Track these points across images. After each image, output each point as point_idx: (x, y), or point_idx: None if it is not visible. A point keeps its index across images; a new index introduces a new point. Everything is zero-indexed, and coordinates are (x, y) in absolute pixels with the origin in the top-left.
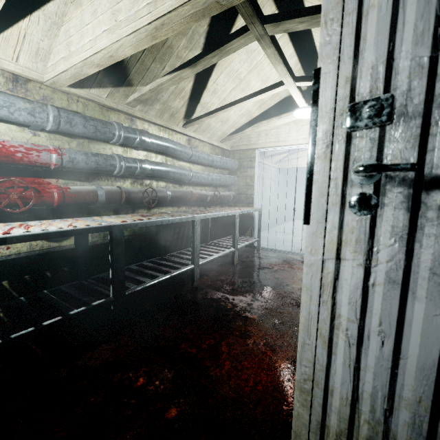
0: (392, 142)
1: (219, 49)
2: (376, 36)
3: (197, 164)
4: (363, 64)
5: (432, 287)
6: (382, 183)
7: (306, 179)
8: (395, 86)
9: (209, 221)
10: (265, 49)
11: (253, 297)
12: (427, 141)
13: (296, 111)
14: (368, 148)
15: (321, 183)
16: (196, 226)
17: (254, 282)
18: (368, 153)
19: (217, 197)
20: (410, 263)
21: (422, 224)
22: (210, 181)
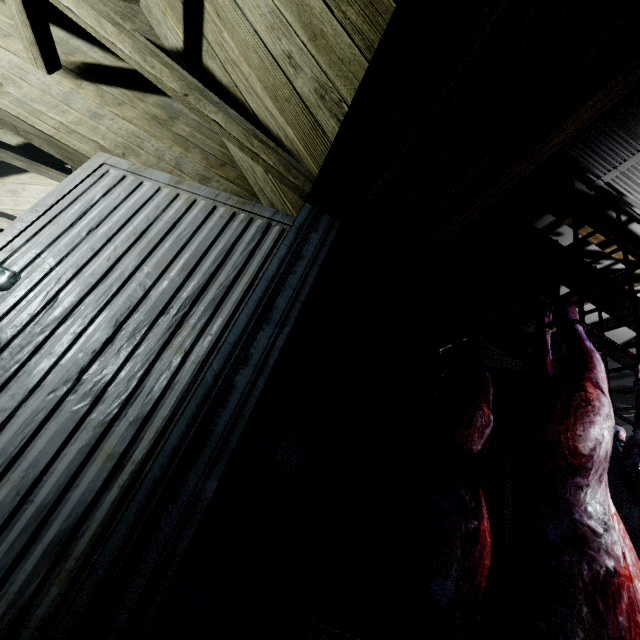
0: None
1: (31, 160)
2: (45, 239)
3: None
4: (27, 248)
5: None
6: None
7: None
8: (28, 271)
9: None
10: None
11: None
12: (11, 312)
13: None
14: None
15: None
16: None
17: None
18: None
19: None
20: None
21: None
22: None
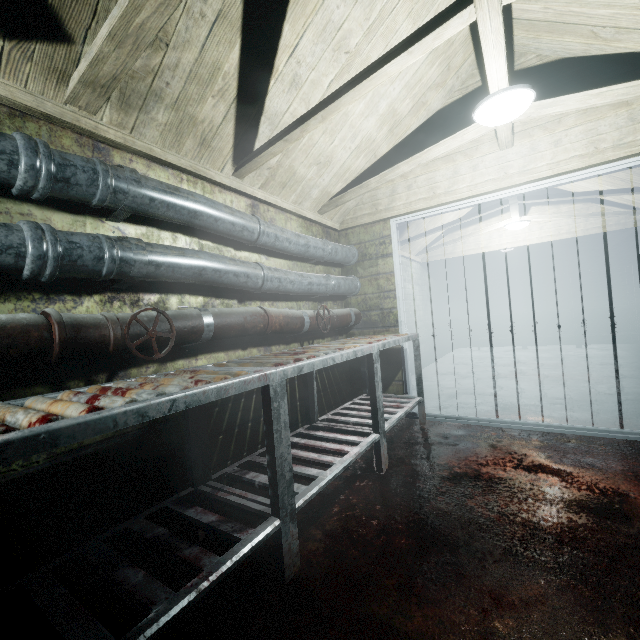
0: None
1: None
2: None
3: (276, 256)
4: None
5: None
6: None
7: None
8: None
9: (312, 374)
10: None
11: (484, 633)
12: None
13: (484, 105)
14: None
15: None
16: (277, 401)
17: (455, 544)
18: None
19: (325, 320)
20: None
21: None
22: (305, 287)
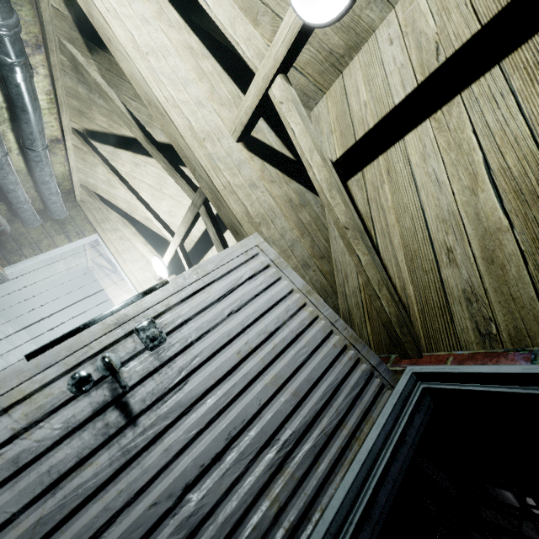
0: (139, 361)
1: (173, 167)
2: (195, 305)
3: (25, 161)
4: (179, 308)
5: (35, 482)
6: (107, 379)
7: (78, 327)
8: (173, 336)
9: None
10: (189, 210)
11: None
12: (148, 379)
13: (158, 259)
14: (128, 351)
15: (81, 341)
16: None
17: None
18: (125, 354)
19: None
20: (47, 453)
21: (88, 427)
22: (7, 188)
